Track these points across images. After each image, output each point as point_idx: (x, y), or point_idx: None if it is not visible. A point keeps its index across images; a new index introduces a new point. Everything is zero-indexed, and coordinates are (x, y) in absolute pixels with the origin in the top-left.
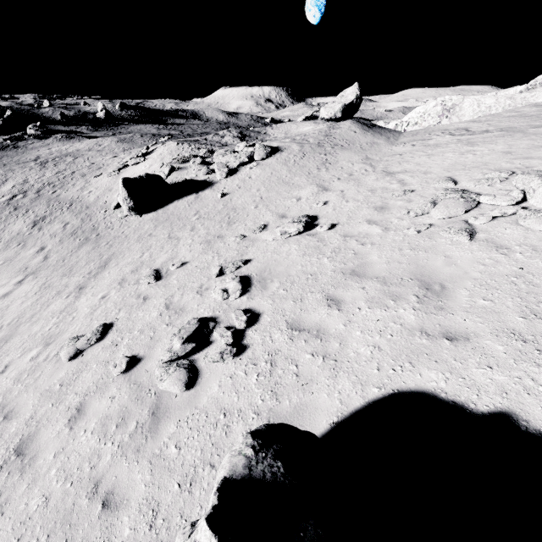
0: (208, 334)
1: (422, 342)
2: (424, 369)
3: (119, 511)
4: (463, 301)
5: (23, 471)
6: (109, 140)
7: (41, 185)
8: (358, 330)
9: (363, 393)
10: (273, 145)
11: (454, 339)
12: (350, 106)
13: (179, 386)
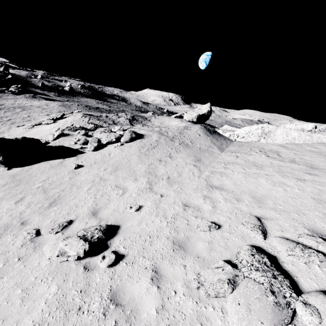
0: None
1: None
2: None
3: None
4: None
5: None
6: (56, 103)
7: None
8: None
9: None
10: (140, 132)
11: None
12: (202, 116)
13: None
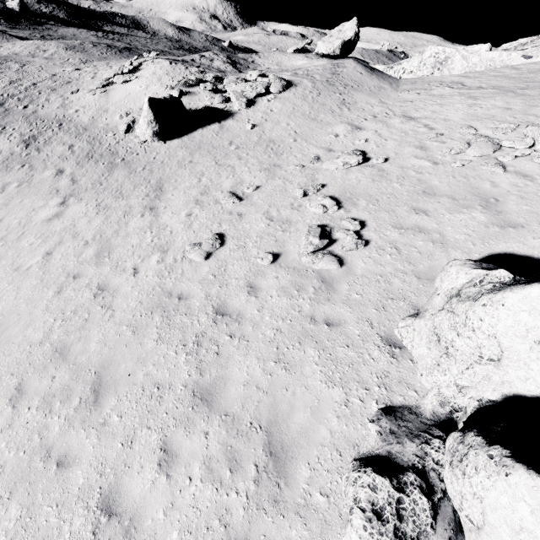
0: (329, 235)
1: (495, 230)
2: (502, 243)
3: (342, 325)
4: (513, 208)
5: (238, 321)
6: (54, 45)
7: None
8: (449, 227)
9: (470, 257)
10: (283, 77)
11: (514, 227)
12: (348, 43)
13: (335, 264)
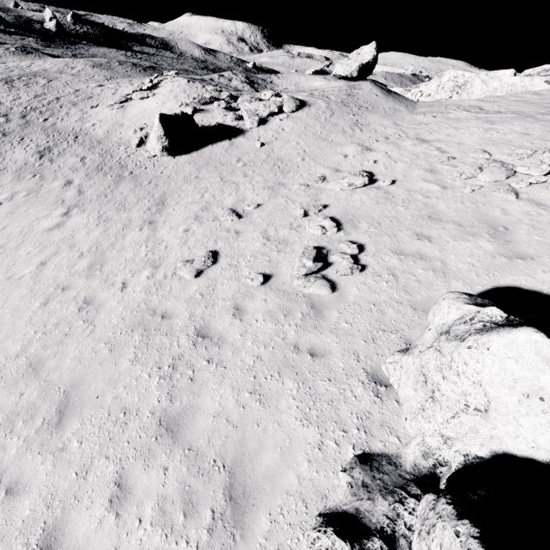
0: (325, 258)
1: (502, 261)
2: (509, 275)
3: (327, 356)
4: (523, 237)
5: (219, 345)
6: (82, 62)
7: (23, 109)
8: (452, 255)
9: (472, 289)
10: (298, 97)
11: (523, 259)
12: (366, 66)
13: (327, 289)
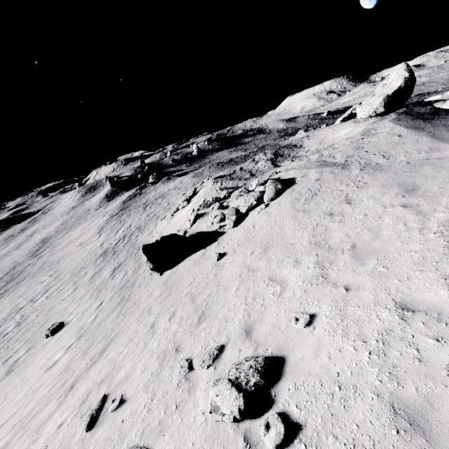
0: None
1: None
2: None
3: None
4: None
5: None
6: (188, 176)
7: (135, 229)
8: None
9: None
10: (288, 175)
11: None
12: (396, 94)
13: None
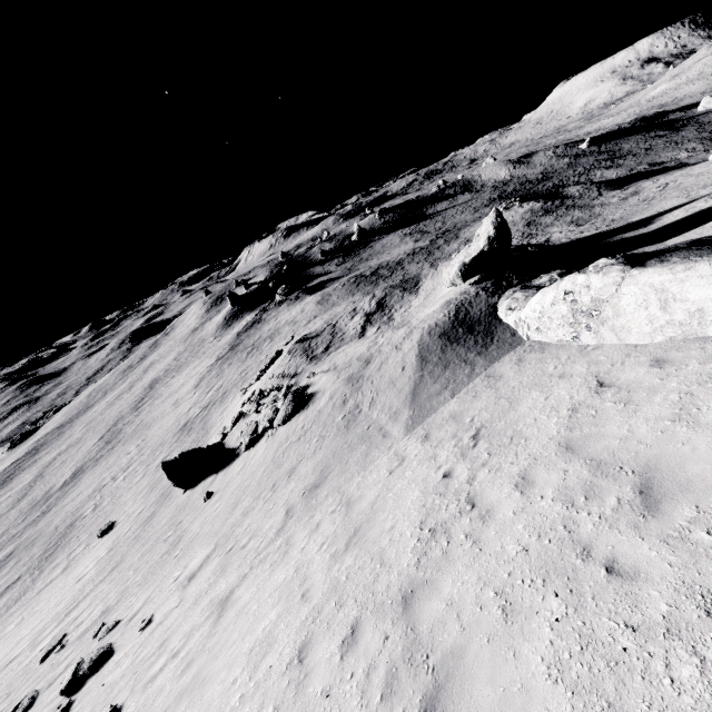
0: None
1: None
2: None
3: None
4: None
5: None
6: (313, 301)
7: (221, 394)
8: None
9: None
10: (316, 385)
11: None
12: (477, 261)
13: None
